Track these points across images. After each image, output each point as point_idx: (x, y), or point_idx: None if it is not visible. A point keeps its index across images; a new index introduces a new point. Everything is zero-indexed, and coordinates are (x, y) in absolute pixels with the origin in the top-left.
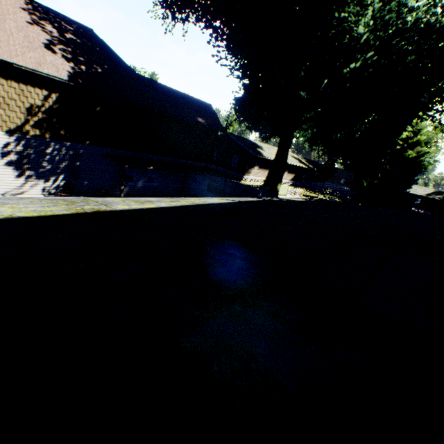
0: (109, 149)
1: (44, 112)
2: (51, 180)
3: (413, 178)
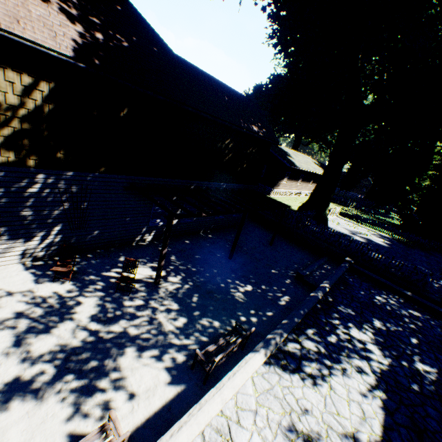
0: (134, 177)
1: (23, 117)
2: (37, 236)
3: None
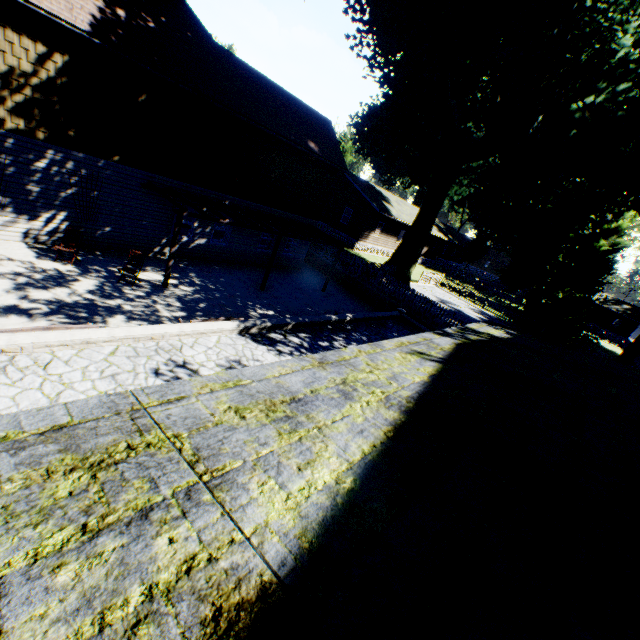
0: (154, 175)
1: (36, 87)
2: (43, 217)
3: (598, 281)
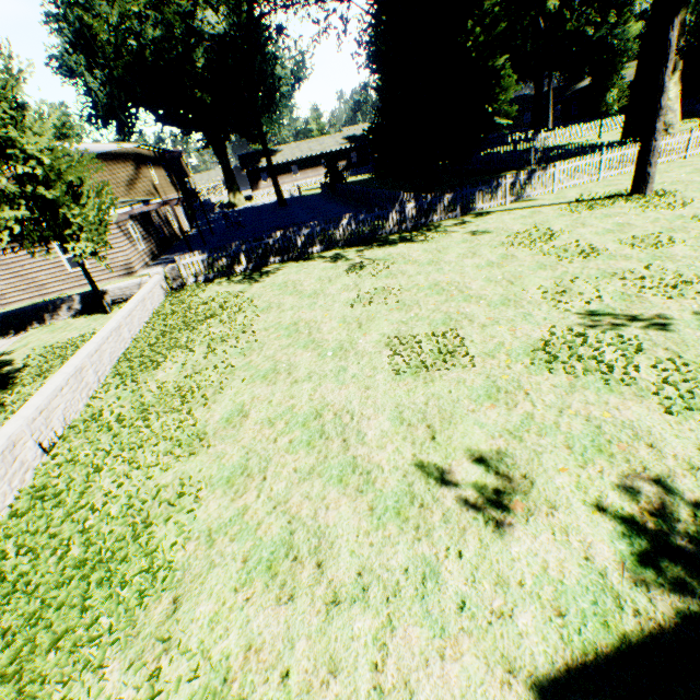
0: None
1: None
2: None
3: None
